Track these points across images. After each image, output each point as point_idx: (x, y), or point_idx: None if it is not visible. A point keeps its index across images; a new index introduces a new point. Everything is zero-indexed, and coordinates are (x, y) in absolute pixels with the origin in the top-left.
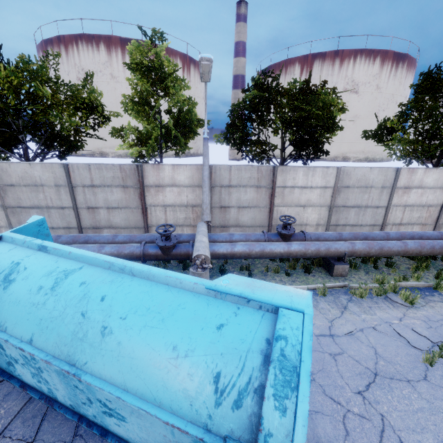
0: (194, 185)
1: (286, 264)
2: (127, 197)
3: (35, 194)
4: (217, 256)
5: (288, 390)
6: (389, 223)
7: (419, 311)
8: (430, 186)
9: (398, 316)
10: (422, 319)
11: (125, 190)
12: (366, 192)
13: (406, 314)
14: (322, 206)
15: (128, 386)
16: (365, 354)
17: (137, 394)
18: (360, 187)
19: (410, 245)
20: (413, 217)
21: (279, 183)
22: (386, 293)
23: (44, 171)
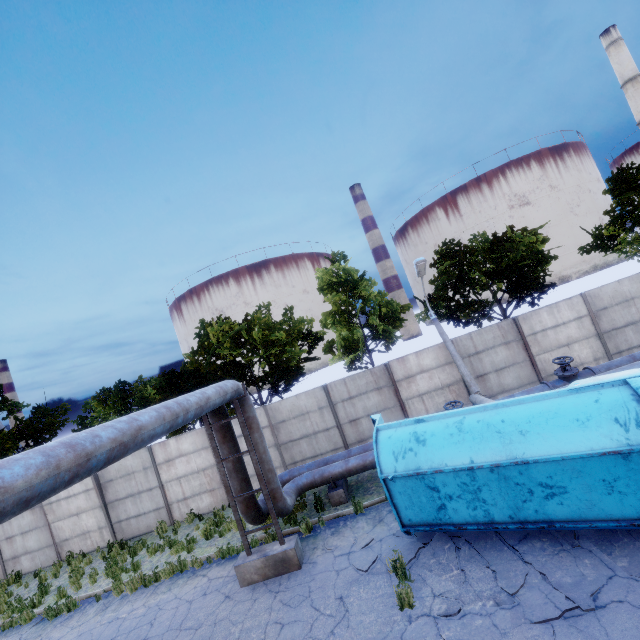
0: (442, 364)
1: None
2: (383, 398)
3: (303, 423)
4: None
5: None
6: None
7: None
8: None
9: None
10: None
11: (380, 391)
12: (630, 306)
13: None
14: (589, 338)
15: (563, 450)
16: None
17: (572, 451)
18: (620, 303)
19: None
20: None
21: (527, 331)
22: None
23: (308, 398)
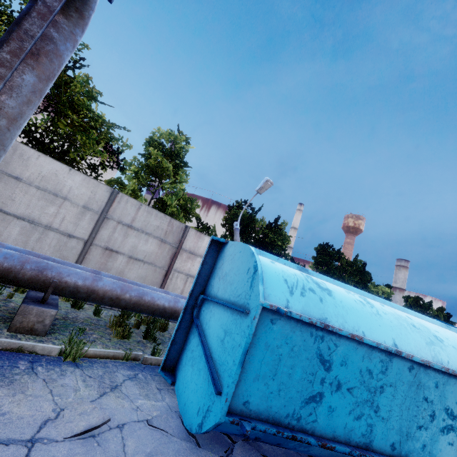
0: None
1: None
2: (158, 252)
3: (44, 204)
4: None
5: None
6: None
7: None
8: None
9: None
10: None
11: (162, 244)
12: None
13: None
14: None
15: None
16: None
17: None
18: None
19: None
20: None
21: None
22: None
23: (83, 185)
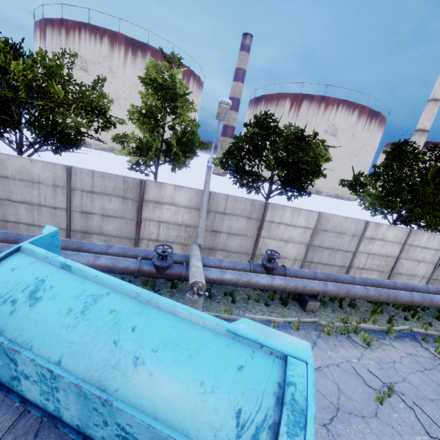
0: (192, 207)
1: (265, 294)
2: (124, 208)
3: (29, 190)
4: (207, 281)
5: (298, 429)
6: (354, 267)
7: (373, 353)
8: (390, 240)
9: (357, 356)
10: (376, 360)
11: (124, 201)
12: (339, 237)
13: (363, 354)
14: (302, 244)
15: (158, 415)
16: (330, 389)
17: (166, 422)
18: (335, 232)
19: (371, 292)
20: (374, 264)
21: (269, 217)
22: (348, 333)
23: (45, 169)
